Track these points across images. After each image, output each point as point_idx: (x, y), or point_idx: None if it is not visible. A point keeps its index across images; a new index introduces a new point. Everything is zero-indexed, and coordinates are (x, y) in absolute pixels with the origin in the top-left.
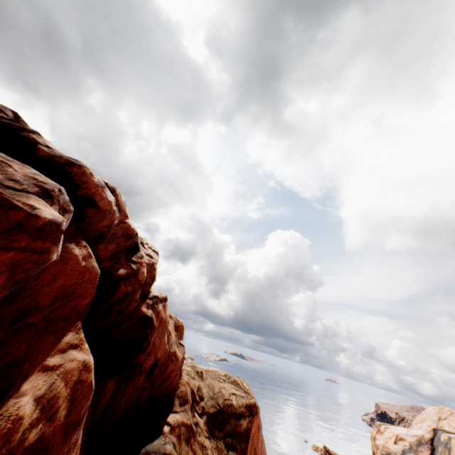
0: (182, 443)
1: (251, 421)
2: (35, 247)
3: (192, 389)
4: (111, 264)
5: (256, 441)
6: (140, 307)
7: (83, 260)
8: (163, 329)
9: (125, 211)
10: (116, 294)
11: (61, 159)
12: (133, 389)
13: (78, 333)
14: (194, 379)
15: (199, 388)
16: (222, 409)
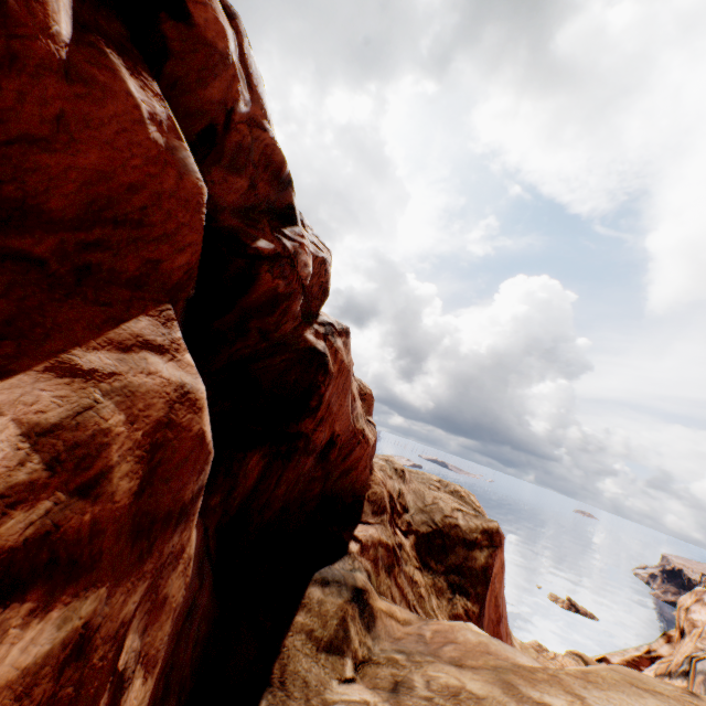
0: (380, 573)
1: (492, 555)
2: None
3: (390, 494)
4: (240, 225)
5: (497, 586)
6: (302, 332)
7: (153, 126)
8: (344, 383)
9: (262, 102)
10: (255, 290)
11: None
12: (295, 476)
13: (166, 327)
14: (391, 480)
15: (400, 493)
16: (440, 529)
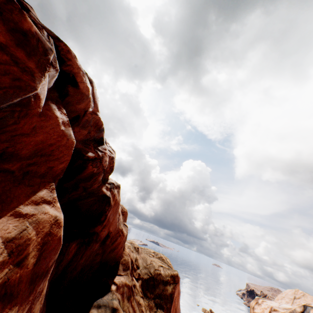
0: (124, 300)
1: (174, 287)
2: (16, 56)
3: (131, 260)
4: (82, 146)
5: (176, 303)
6: (101, 188)
7: (62, 125)
8: (116, 209)
9: (97, 105)
10: (85, 172)
11: (50, 32)
12: (90, 253)
13: (52, 192)
14: (133, 253)
15: (136, 259)
16: (153, 276)
